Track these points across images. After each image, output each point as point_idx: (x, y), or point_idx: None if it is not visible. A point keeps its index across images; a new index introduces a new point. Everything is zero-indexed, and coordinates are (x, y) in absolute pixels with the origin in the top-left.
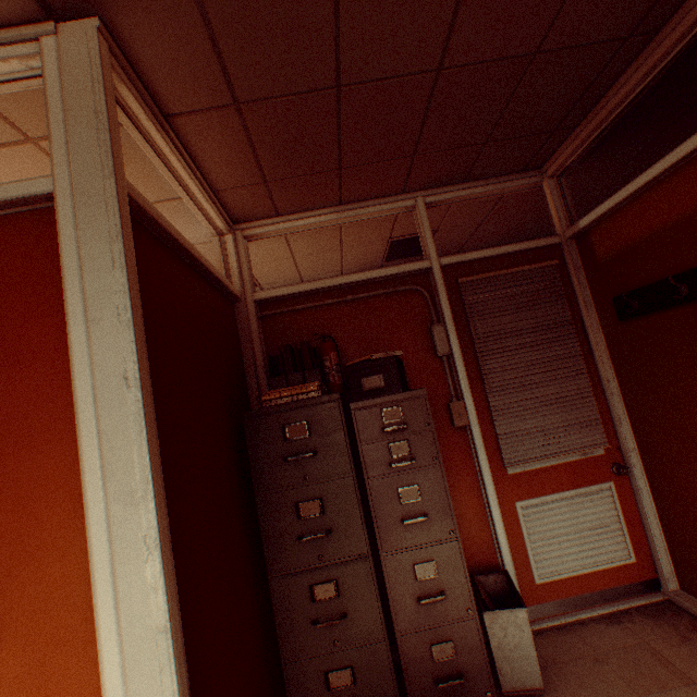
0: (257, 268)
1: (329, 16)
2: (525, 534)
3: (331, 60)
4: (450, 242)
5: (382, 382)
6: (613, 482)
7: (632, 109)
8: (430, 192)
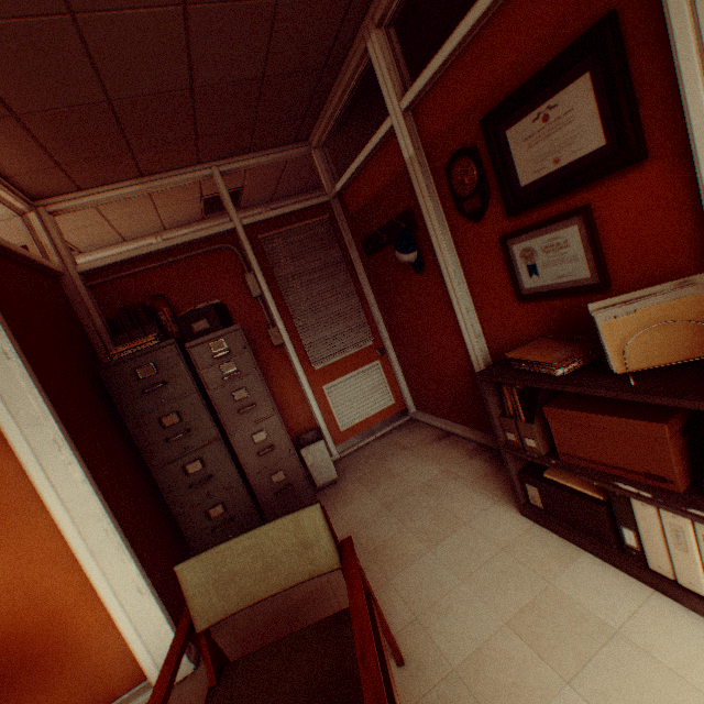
0: (71, 235)
1: (87, 63)
2: (331, 404)
3: (98, 86)
4: (260, 194)
5: (209, 325)
6: (380, 360)
7: (354, 104)
8: (223, 162)
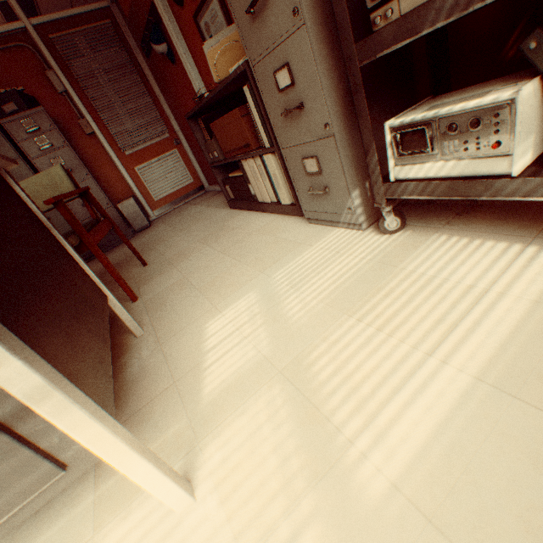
0: None
1: None
2: (144, 181)
3: None
4: (57, 5)
5: (17, 108)
6: (177, 150)
7: None
8: None
